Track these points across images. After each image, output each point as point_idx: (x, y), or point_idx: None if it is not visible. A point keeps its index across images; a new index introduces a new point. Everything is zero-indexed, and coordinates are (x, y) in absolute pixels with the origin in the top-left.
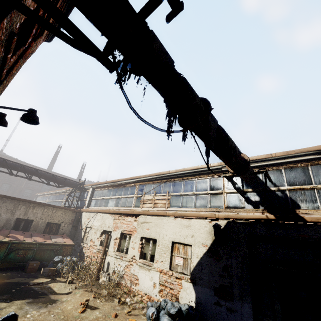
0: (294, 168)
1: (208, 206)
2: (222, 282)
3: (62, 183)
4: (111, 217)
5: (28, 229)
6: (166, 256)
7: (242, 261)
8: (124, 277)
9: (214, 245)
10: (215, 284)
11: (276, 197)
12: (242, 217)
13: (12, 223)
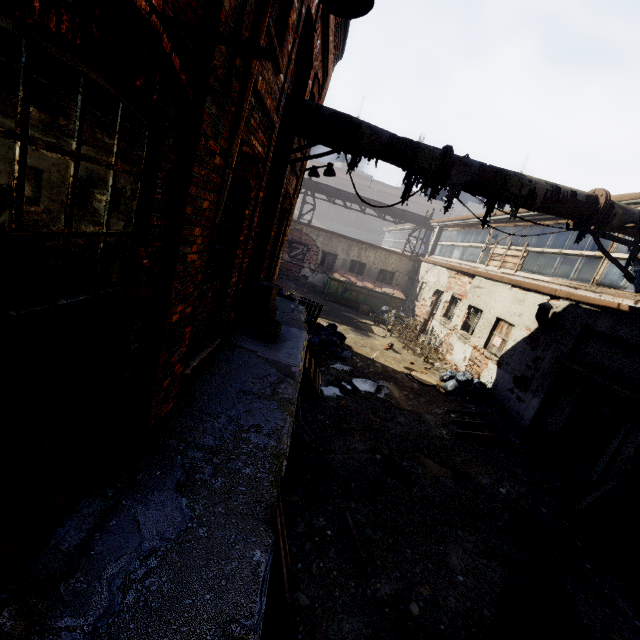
0: None
1: (570, 278)
2: (526, 373)
3: (401, 218)
4: (446, 274)
5: (362, 274)
6: (485, 333)
7: (558, 356)
8: (442, 345)
9: (538, 331)
10: (518, 373)
11: None
12: (586, 301)
13: (348, 264)
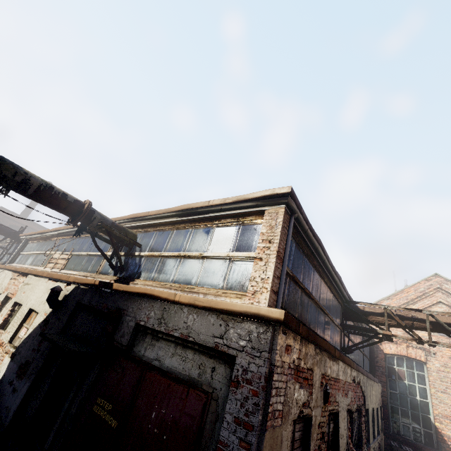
0: (162, 232)
1: (88, 271)
2: (30, 358)
3: None
4: (10, 276)
5: None
6: (16, 326)
7: (56, 333)
8: None
9: (51, 313)
10: (24, 360)
11: (133, 264)
12: (82, 282)
13: None
